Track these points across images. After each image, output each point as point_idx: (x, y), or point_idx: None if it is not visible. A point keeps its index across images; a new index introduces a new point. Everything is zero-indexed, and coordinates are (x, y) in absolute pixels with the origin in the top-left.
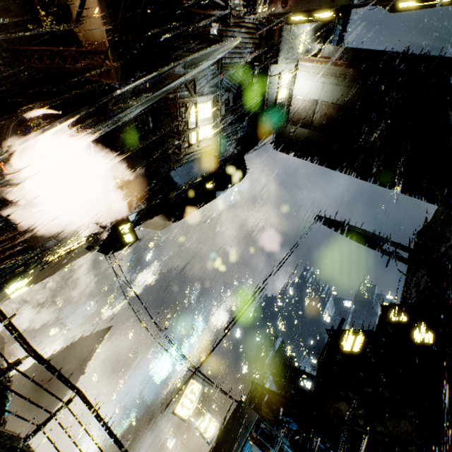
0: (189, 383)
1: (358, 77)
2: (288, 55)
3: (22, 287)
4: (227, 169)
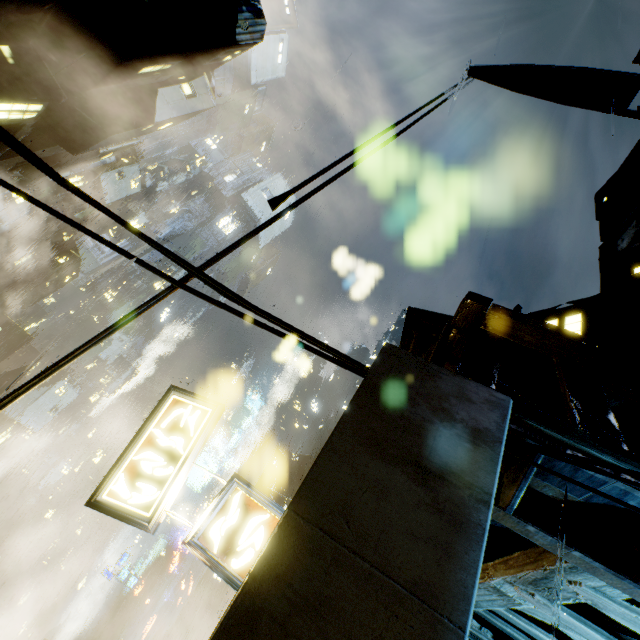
0: (165, 406)
1: None
2: None
3: None
4: None
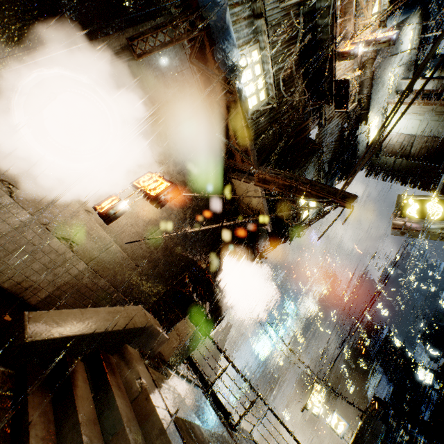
0: (314, 386)
1: None
2: (377, 108)
3: None
4: None
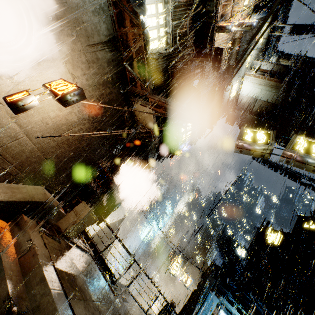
0: (175, 257)
1: (286, 89)
2: (238, 76)
3: None
4: None
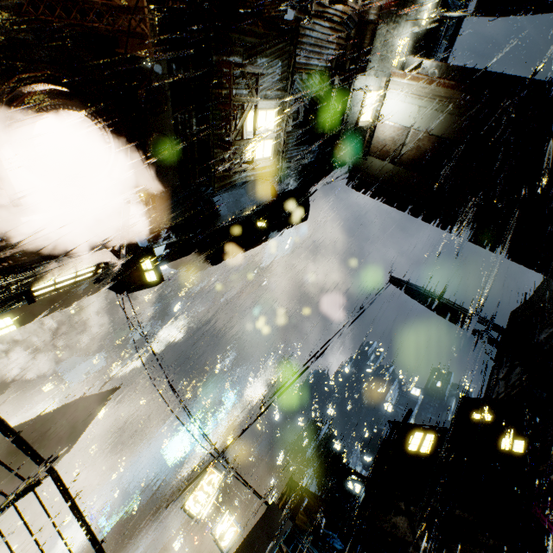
0: (208, 472)
1: (465, 102)
2: (379, 66)
3: (10, 326)
4: (285, 206)
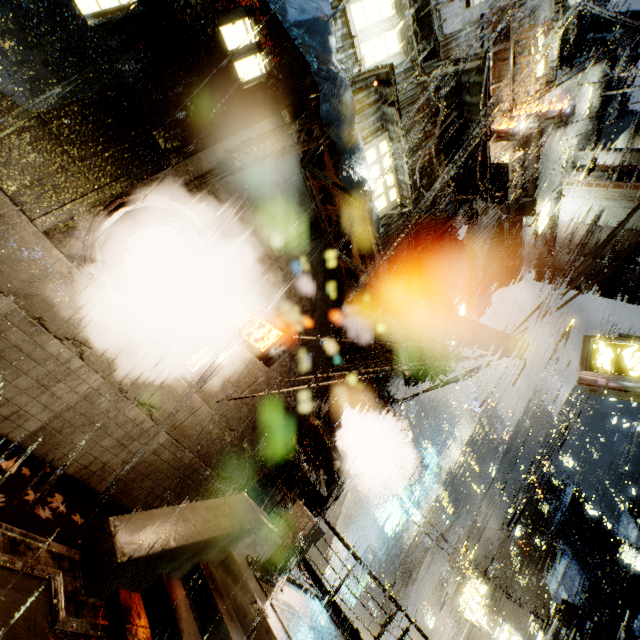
0: (472, 583)
1: None
2: (547, 192)
3: None
4: None
